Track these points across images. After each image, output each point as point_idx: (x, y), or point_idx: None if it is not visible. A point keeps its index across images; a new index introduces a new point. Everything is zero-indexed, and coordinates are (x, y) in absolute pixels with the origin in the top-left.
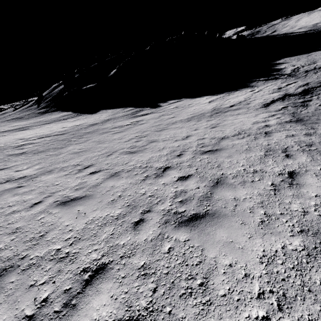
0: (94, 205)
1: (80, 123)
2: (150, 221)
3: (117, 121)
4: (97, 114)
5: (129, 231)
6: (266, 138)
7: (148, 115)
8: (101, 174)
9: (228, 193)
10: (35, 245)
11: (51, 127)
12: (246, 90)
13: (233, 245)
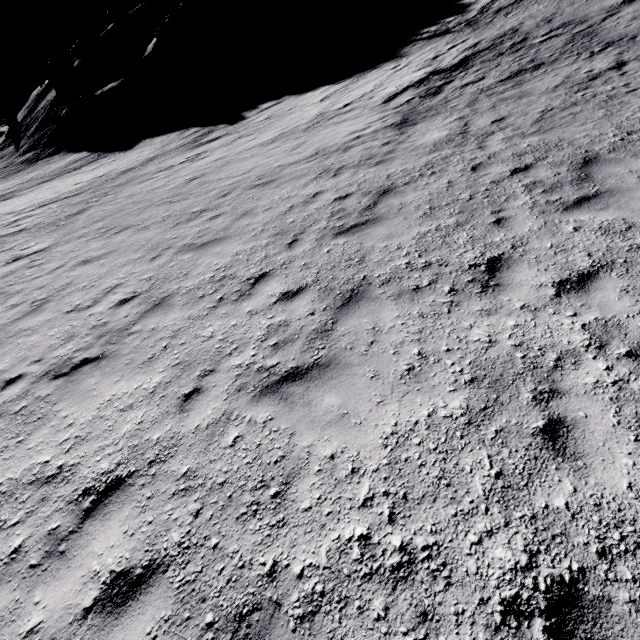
0: (118, 256)
1: (105, 171)
2: (166, 254)
3: (165, 158)
4: (134, 149)
5: (145, 264)
6: (338, 156)
7: (218, 140)
8: (128, 232)
9: (246, 221)
10: (64, 288)
11: (56, 186)
12: (387, 67)
13: (221, 252)
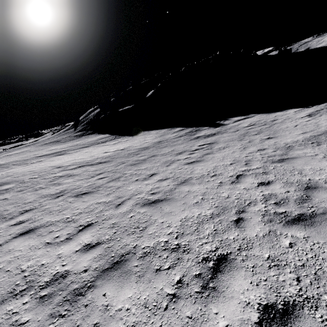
0: None
1: (124, 146)
2: None
3: (174, 143)
4: (138, 135)
5: None
6: None
7: (216, 135)
8: None
9: None
10: None
11: (91, 151)
12: None
13: None
